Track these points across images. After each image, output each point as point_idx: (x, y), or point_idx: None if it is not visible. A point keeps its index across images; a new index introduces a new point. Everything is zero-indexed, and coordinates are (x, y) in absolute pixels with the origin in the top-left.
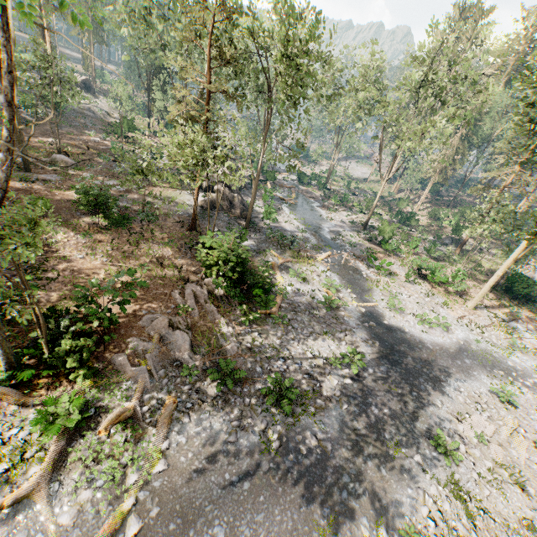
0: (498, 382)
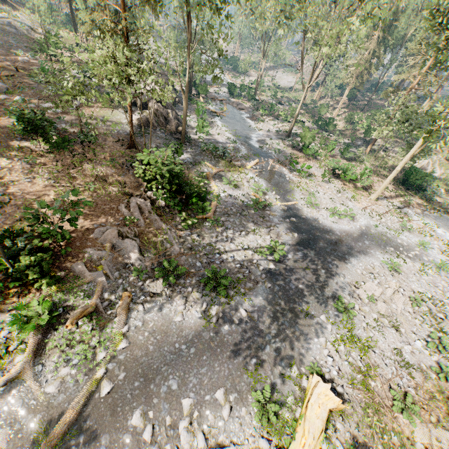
0: (389, 256)
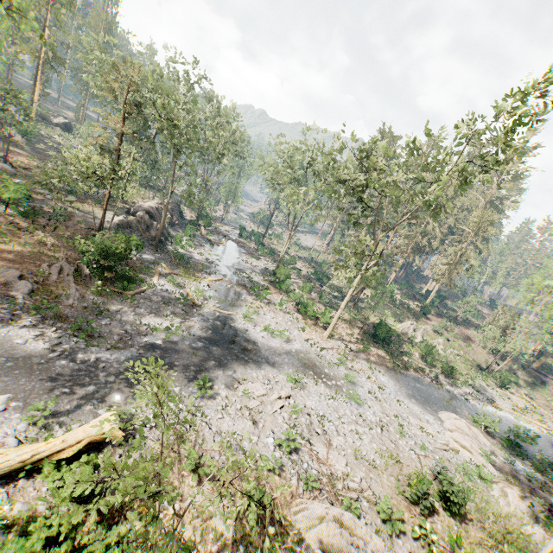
0: (303, 376)
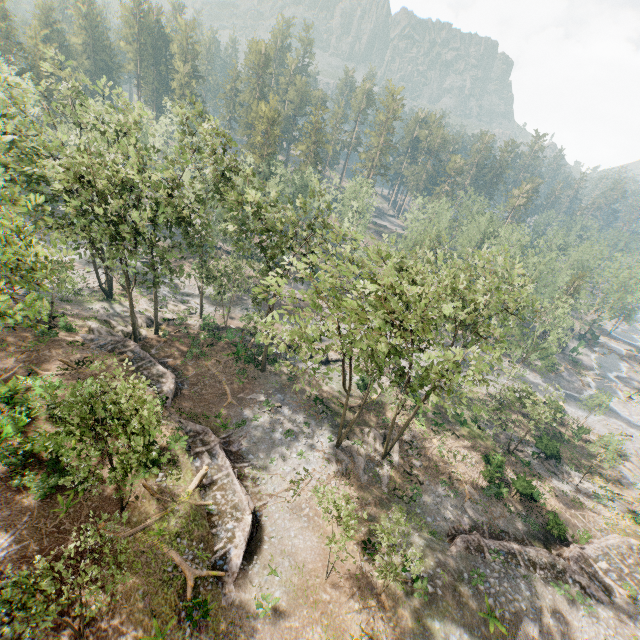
0: None
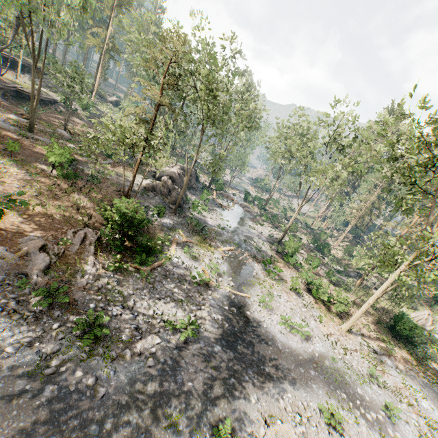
0: (336, 403)
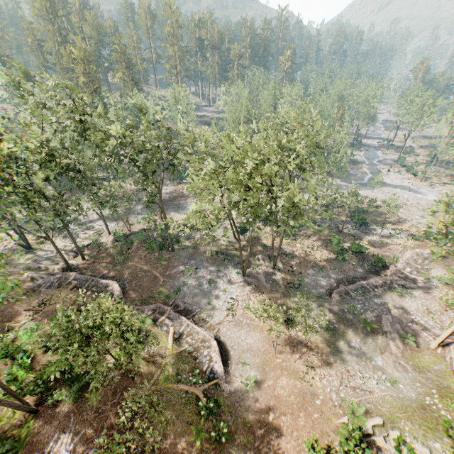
0: (403, 190)
